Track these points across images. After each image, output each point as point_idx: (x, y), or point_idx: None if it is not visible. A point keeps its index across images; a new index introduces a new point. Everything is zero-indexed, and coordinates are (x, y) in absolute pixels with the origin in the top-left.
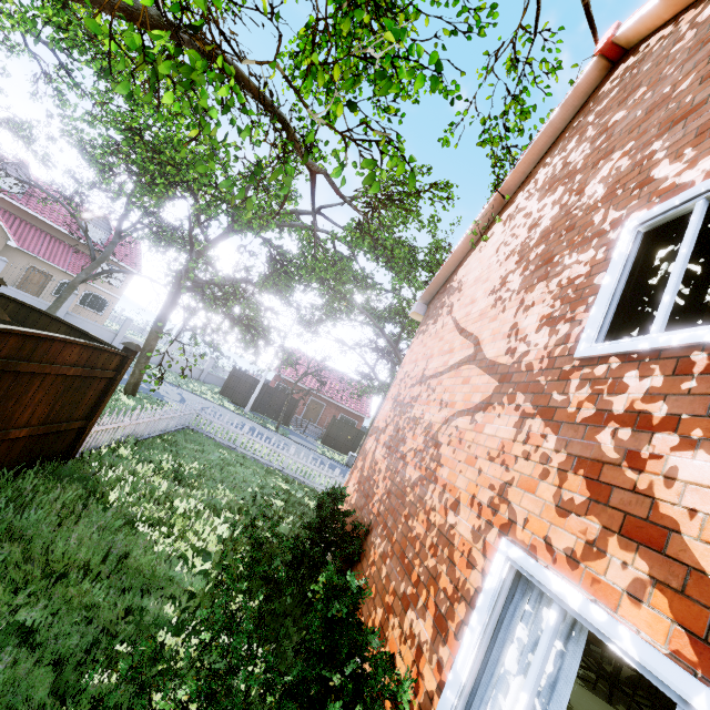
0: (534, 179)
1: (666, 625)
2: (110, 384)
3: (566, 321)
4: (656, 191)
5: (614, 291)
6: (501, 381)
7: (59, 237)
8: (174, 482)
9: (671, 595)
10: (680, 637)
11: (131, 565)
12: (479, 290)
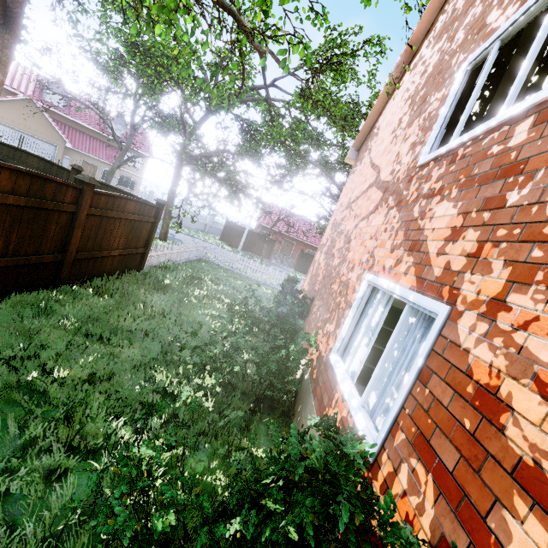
0: (434, 27)
1: (411, 278)
2: (153, 226)
3: (420, 144)
4: (483, 35)
5: (444, 117)
6: (384, 192)
7: (95, 136)
8: (199, 284)
9: (416, 266)
10: (414, 280)
11: (183, 316)
12: (387, 132)
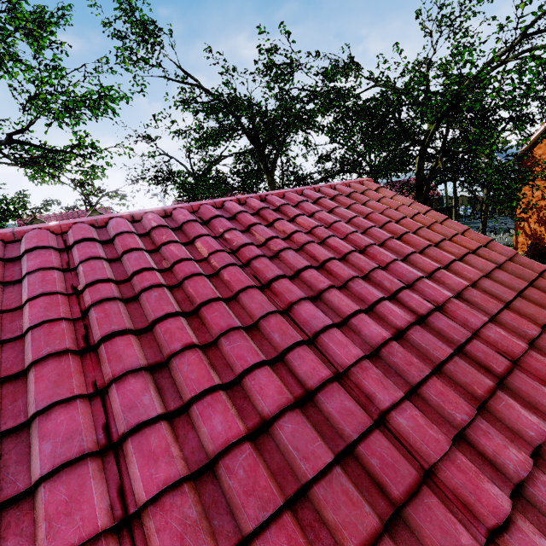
0: None
1: None
2: None
3: None
4: None
5: None
6: None
7: None
8: None
9: None
10: None
11: None
12: None
